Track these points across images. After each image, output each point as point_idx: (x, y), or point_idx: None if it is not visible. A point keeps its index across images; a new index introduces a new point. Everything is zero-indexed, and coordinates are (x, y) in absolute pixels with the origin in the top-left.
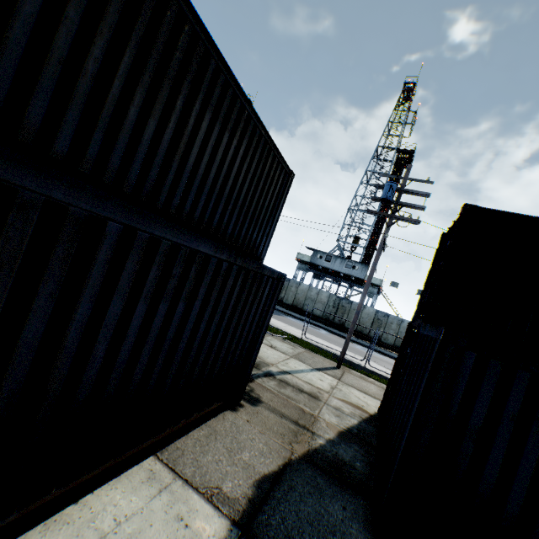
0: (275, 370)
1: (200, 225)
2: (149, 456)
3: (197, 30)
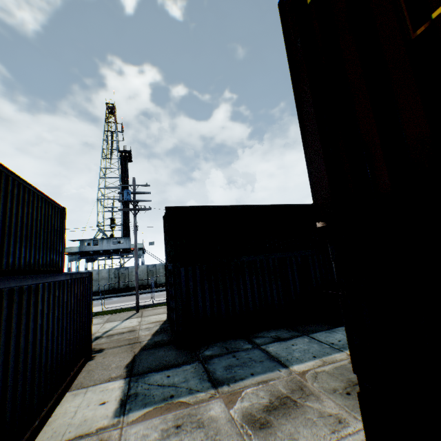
0: (100, 334)
1: (26, 267)
2: (67, 393)
3: (1, 169)
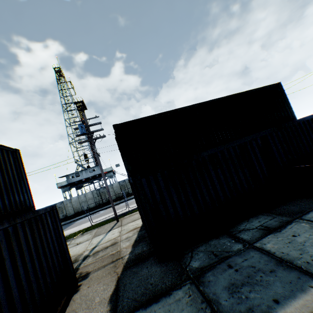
0: (87, 252)
1: None
2: None
3: None
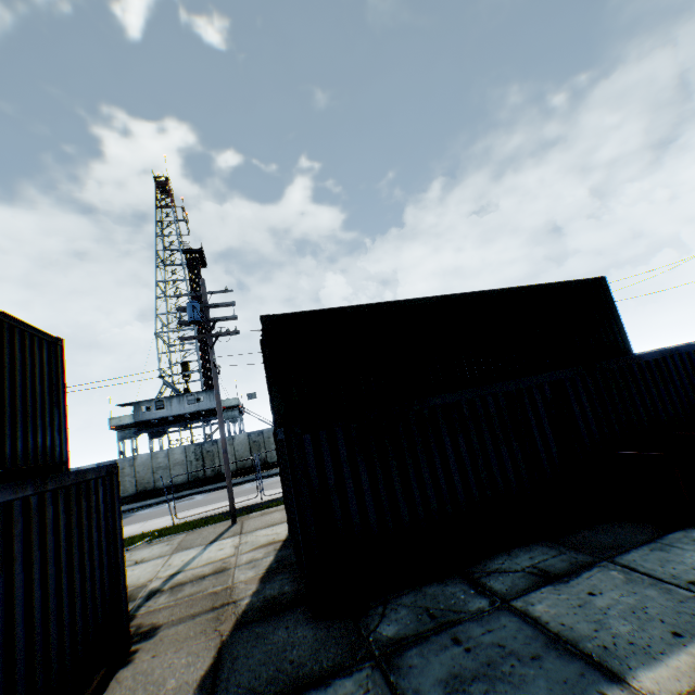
0: (159, 582)
1: None
2: None
3: None
